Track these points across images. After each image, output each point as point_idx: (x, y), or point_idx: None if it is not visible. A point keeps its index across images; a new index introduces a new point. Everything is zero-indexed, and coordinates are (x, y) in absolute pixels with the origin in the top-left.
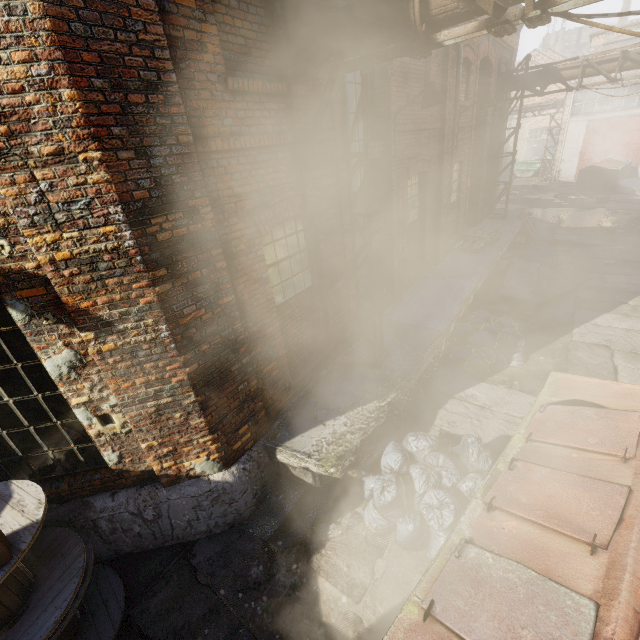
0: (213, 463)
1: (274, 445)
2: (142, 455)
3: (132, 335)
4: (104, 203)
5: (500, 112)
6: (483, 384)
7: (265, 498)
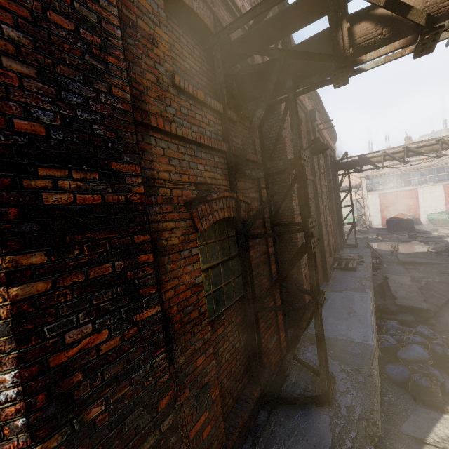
0: None
1: None
2: None
3: None
4: None
5: (335, 182)
6: (448, 417)
7: None
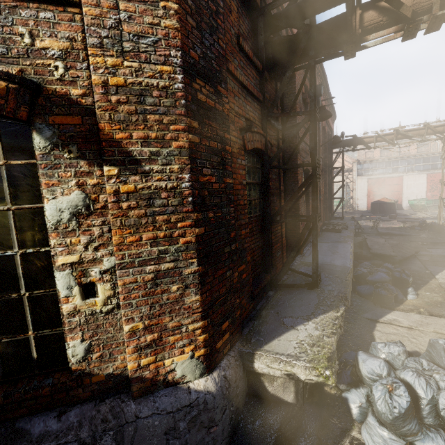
0: (196, 363)
1: (251, 350)
2: (115, 349)
3: (155, 179)
4: (168, 46)
5: (330, 160)
6: (396, 311)
7: (238, 427)
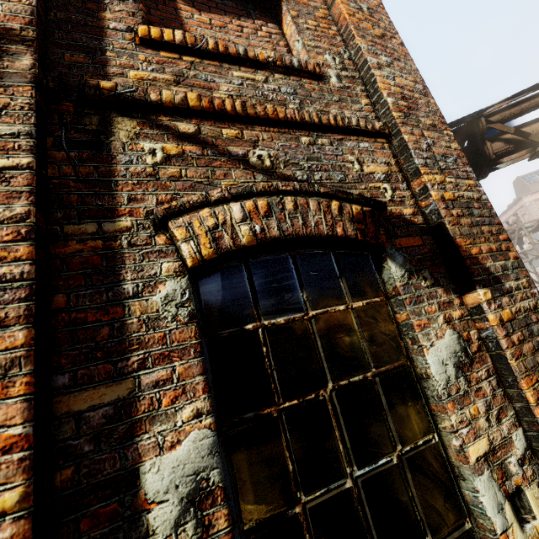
0: None
1: None
2: None
3: (518, 299)
4: (462, 163)
5: None
6: None
7: None
